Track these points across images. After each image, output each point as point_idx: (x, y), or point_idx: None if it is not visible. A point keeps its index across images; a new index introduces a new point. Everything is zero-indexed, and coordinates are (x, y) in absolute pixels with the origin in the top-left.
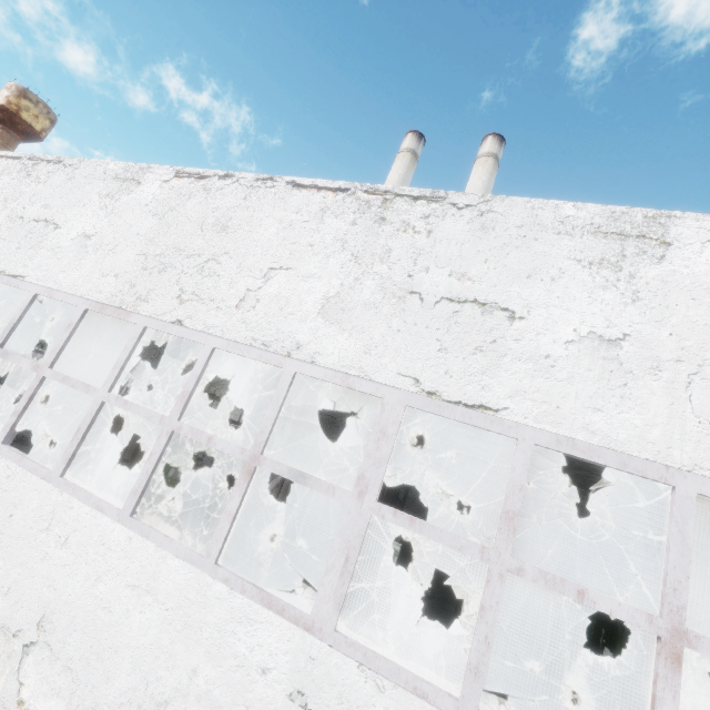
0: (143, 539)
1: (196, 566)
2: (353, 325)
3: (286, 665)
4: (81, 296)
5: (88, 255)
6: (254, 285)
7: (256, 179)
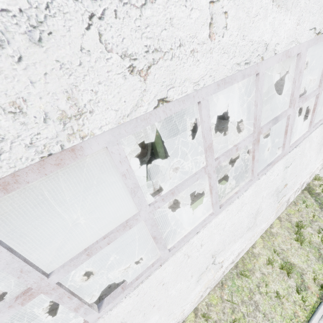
0: (233, 204)
1: (252, 184)
2: (292, 1)
3: (282, 167)
4: None
5: None
6: None
7: None
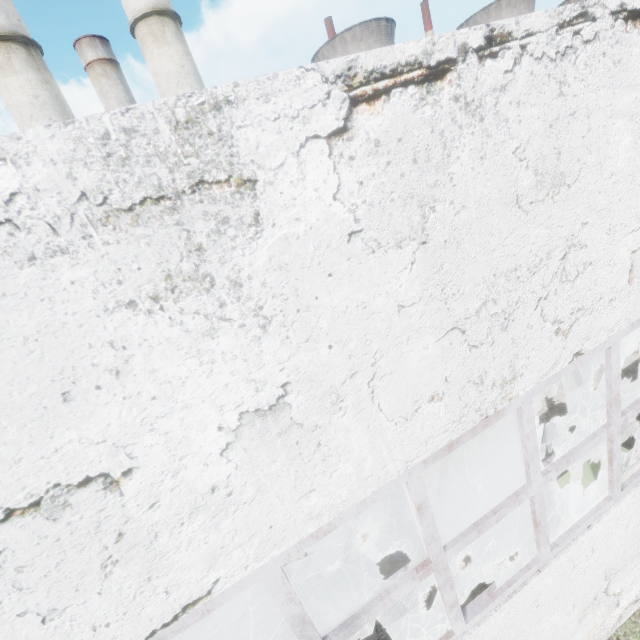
0: None
1: None
2: None
3: None
4: (400, 474)
5: (327, 431)
6: (637, 242)
7: (559, 26)
